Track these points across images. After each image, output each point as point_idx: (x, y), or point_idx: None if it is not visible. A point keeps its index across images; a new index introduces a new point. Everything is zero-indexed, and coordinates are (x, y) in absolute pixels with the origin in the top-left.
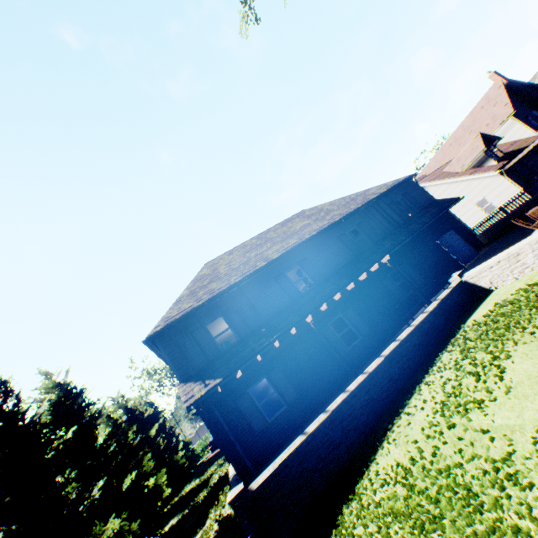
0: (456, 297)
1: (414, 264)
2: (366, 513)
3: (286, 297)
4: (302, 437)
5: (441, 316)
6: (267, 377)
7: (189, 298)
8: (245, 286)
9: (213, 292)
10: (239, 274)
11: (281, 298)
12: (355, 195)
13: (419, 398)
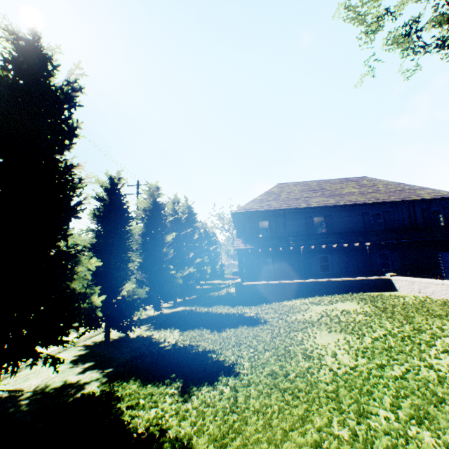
0: (378, 283)
1: (404, 257)
2: (268, 306)
3: (305, 229)
4: (266, 282)
5: (360, 284)
6: (272, 259)
7: (258, 203)
8: (287, 213)
9: (270, 207)
10: (289, 205)
11: (302, 228)
12: (408, 187)
13: (312, 298)
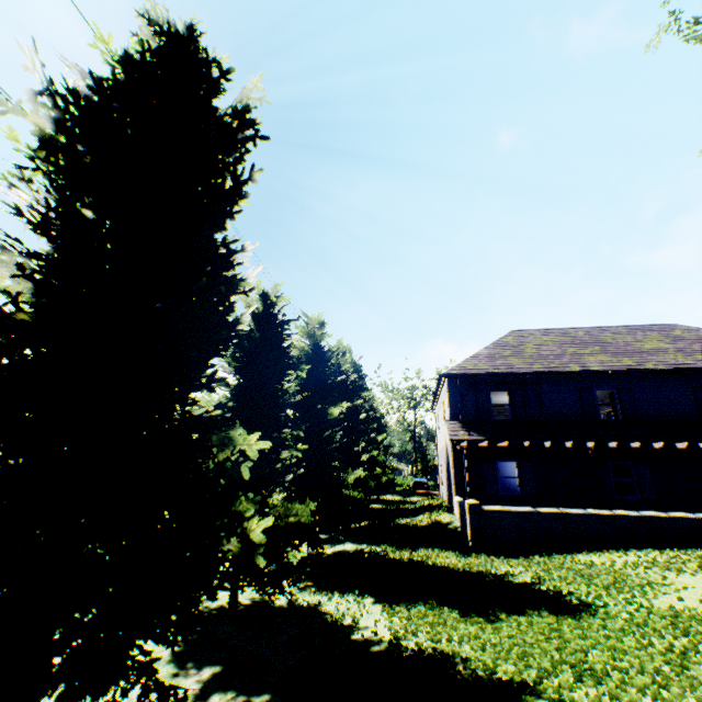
0: None
1: None
2: (550, 562)
3: (579, 411)
4: (530, 508)
5: None
6: (518, 463)
7: (486, 360)
8: (544, 379)
9: (510, 367)
10: (545, 365)
11: (573, 409)
12: None
13: (643, 552)
